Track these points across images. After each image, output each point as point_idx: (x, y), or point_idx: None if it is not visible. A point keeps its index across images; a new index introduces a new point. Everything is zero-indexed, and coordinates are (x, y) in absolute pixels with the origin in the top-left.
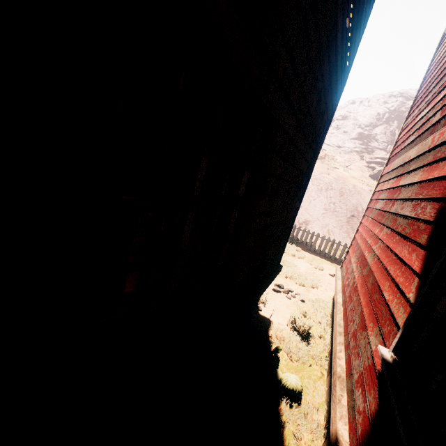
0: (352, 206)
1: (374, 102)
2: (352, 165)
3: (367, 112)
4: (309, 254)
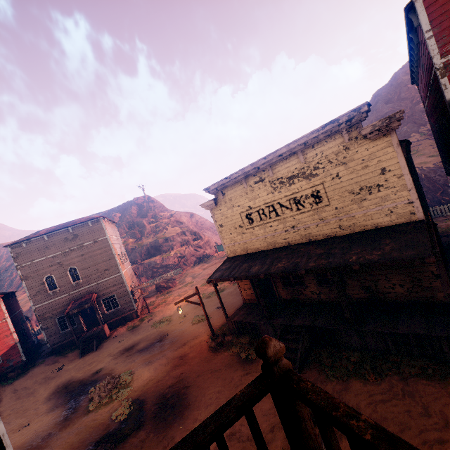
0: (444, 177)
1: (395, 85)
2: (420, 145)
3: (396, 96)
4: (440, 219)
